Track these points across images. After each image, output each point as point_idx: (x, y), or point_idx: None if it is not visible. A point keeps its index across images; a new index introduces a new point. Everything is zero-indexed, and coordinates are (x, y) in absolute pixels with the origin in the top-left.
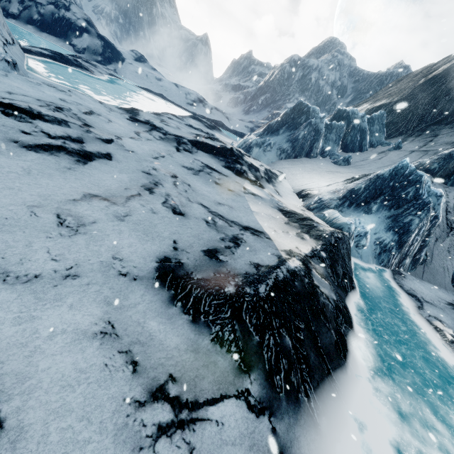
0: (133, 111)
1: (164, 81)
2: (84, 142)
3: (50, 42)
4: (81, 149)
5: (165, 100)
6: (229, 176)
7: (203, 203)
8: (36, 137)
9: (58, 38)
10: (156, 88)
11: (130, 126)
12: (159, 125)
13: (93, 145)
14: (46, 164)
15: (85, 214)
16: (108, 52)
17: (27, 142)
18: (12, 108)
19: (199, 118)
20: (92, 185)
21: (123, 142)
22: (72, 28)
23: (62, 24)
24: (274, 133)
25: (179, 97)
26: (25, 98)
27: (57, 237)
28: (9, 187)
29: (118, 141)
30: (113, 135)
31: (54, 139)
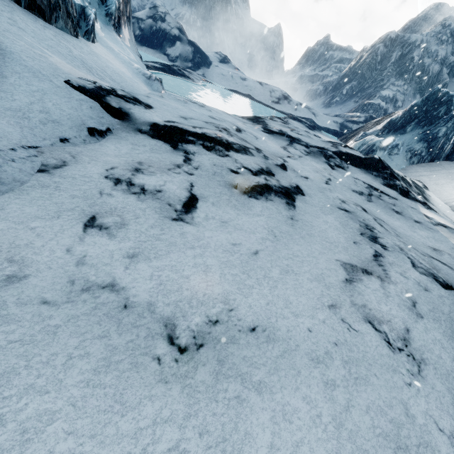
0: (257, 119)
1: (248, 80)
2: (273, 173)
3: (148, 54)
4: (280, 185)
5: (253, 100)
6: (398, 199)
7: (428, 253)
8: (244, 176)
9: (155, 50)
10: (241, 88)
11: (271, 140)
12: (294, 135)
13: (280, 175)
14: (274, 217)
15: (387, 313)
16: (197, 58)
17: (243, 186)
18: (207, 139)
19: (299, 119)
20: (327, 243)
21: (291, 166)
22: (166, 38)
23: (158, 36)
24: (398, 130)
25: (264, 96)
26: (198, 123)
27: (413, 380)
28: (284, 269)
29: (287, 165)
30: (277, 156)
31: (257, 175)
